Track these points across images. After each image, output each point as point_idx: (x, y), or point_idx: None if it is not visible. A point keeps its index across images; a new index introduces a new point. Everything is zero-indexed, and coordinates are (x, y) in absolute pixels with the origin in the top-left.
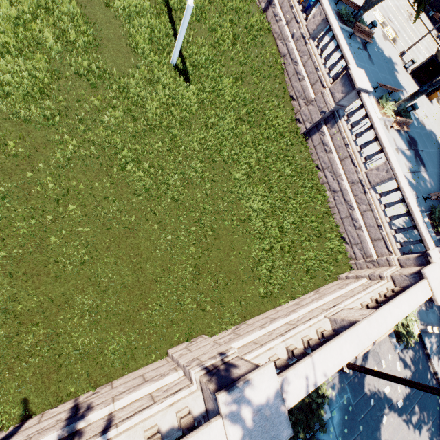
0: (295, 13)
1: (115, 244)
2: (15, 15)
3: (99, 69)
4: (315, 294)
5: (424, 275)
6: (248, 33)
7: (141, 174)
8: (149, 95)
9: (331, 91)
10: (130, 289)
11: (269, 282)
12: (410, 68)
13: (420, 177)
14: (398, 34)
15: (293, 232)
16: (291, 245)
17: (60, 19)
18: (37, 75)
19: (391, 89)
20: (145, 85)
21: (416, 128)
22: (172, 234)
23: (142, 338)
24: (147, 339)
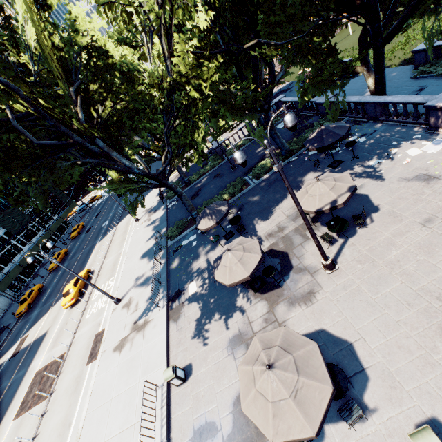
0: None
1: None
2: None
3: None
4: None
5: None
6: None
7: None
8: None
9: None
10: None
11: None
12: None
13: None
14: None
15: None
16: None
17: None
18: None
19: None
20: None
21: None
22: None
23: None
24: None
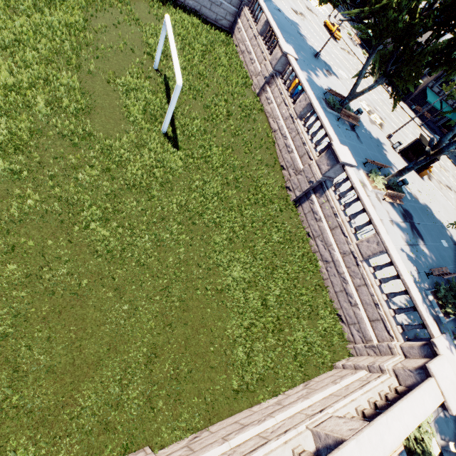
0: (284, 98)
1: (54, 313)
2: (12, 83)
3: (85, 132)
4: (303, 389)
5: (430, 371)
6: (242, 111)
7: (107, 233)
8: (133, 157)
9: (317, 163)
10: (59, 374)
11: (246, 370)
12: (398, 148)
13: (419, 251)
14: (384, 121)
15: (279, 306)
16: (276, 322)
17: (57, 89)
18: (17, 132)
19: (380, 165)
20: (130, 148)
21: (409, 202)
22: (131, 303)
23: (58, 451)
24: (65, 453)
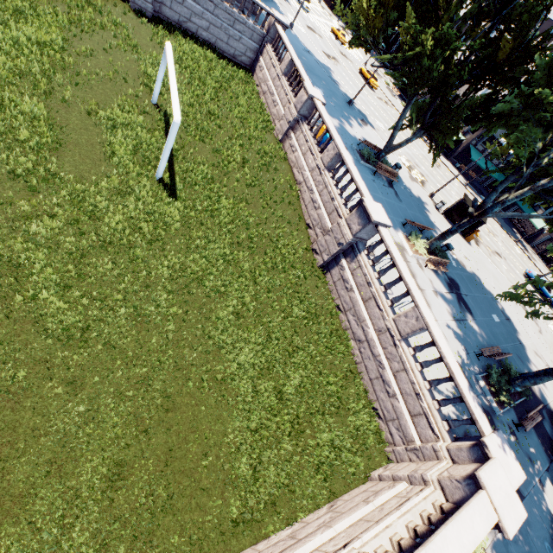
0: (311, 146)
1: None
2: None
3: (48, 172)
4: (326, 513)
5: (481, 481)
6: (260, 158)
7: (64, 305)
8: (114, 206)
9: (347, 222)
10: None
11: (251, 491)
12: (442, 209)
13: (467, 327)
14: (426, 178)
15: (299, 399)
16: (294, 422)
17: (13, 117)
18: None
19: (421, 227)
20: (111, 195)
21: (455, 270)
22: (91, 402)
23: None
24: None
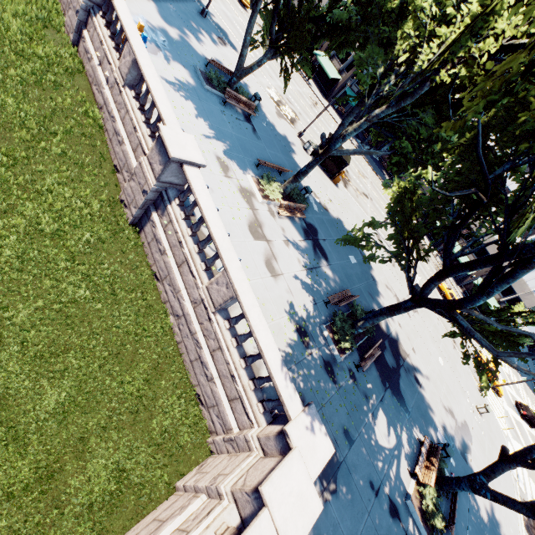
0: (106, 50)
1: None
2: None
3: None
4: None
5: (264, 498)
6: (26, 64)
7: None
8: None
9: (149, 160)
10: None
11: None
12: (312, 150)
13: (320, 274)
14: (299, 116)
15: (55, 426)
16: (38, 465)
17: None
18: None
19: (277, 168)
20: None
21: (316, 214)
22: None
23: None
24: None
